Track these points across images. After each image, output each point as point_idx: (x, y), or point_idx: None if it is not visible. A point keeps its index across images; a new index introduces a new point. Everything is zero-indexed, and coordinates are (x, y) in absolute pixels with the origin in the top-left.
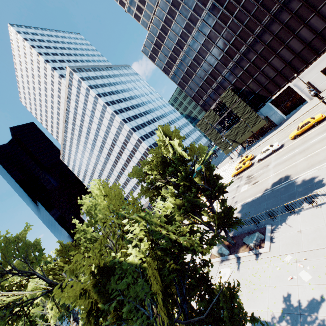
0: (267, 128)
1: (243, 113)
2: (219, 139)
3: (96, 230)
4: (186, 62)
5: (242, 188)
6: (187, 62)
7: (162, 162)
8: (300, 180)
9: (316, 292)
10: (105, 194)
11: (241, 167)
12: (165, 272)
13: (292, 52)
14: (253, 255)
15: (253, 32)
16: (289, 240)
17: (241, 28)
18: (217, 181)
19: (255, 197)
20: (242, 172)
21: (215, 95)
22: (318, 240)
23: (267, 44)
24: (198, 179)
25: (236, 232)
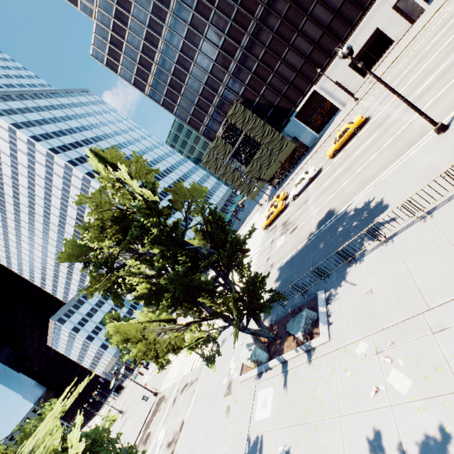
0: (298, 153)
1: (263, 135)
2: (239, 180)
3: None
4: (167, 69)
5: (277, 242)
6: (168, 68)
7: (116, 219)
8: (353, 208)
9: (429, 417)
10: None
11: (273, 212)
12: None
13: (310, 41)
14: (305, 354)
15: (253, 14)
16: (357, 312)
17: (235, 8)
18: (225, 235)
19: (296, 251)
20: (275, 220)
21: (220, 115)
22: (403, 301)
23: (275, 31)
24: (199, 240)
25: (276, 314)
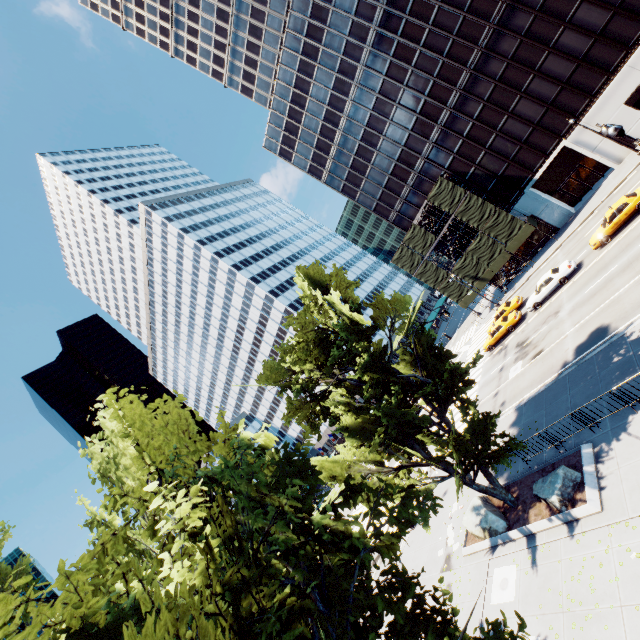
0: (539, 238)
1: (481, 218)
2: (444, 280)
3: (127, 518)
4: (348, 149)
5: (510, 371)
6: (350, 147)
7: (319, 342)
8: (638, 329)
9: None
10: (132, 424)
11: (501, 327)
12: (271, 626)
13: (554, 82)
14: (564, 526)
15: (465, 64)
16: None
17: (440, 62)
18: (443, 362)
19: (542, 385)
20: (504, 338)
21: (418, 196)
22: None
23: (498, 78)
24: (405, 366)
25: (514, 471)
